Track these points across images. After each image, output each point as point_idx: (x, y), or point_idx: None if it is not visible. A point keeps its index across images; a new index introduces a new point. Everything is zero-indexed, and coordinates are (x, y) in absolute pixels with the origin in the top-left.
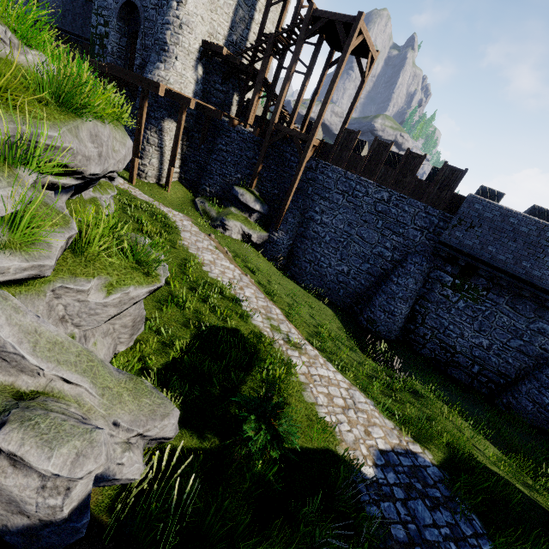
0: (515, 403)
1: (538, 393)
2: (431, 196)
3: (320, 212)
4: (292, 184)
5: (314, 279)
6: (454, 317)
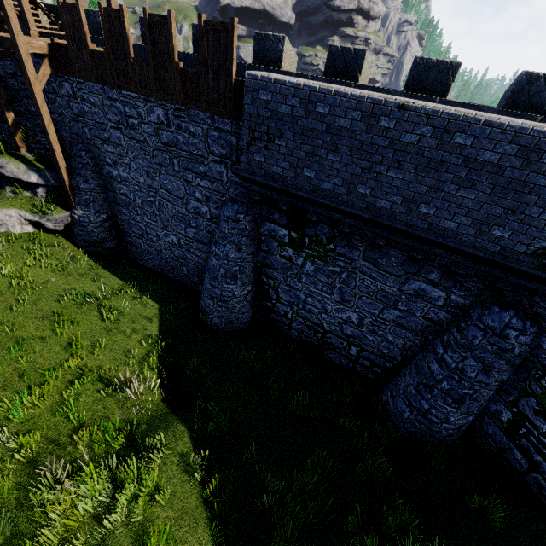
0: (391, 405)
1: (416, 393)
2: (209, 97)
3: (113, 164)
4: (45, 133)
5: (154, 258)
6: (308, 287)
